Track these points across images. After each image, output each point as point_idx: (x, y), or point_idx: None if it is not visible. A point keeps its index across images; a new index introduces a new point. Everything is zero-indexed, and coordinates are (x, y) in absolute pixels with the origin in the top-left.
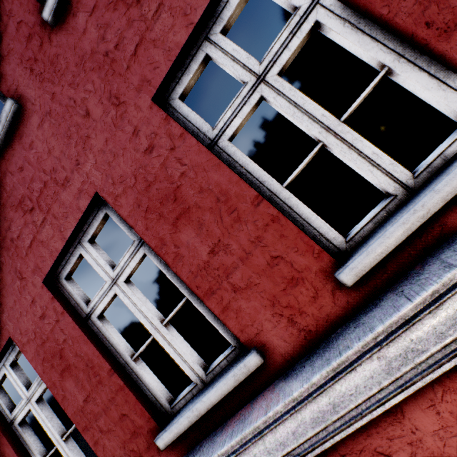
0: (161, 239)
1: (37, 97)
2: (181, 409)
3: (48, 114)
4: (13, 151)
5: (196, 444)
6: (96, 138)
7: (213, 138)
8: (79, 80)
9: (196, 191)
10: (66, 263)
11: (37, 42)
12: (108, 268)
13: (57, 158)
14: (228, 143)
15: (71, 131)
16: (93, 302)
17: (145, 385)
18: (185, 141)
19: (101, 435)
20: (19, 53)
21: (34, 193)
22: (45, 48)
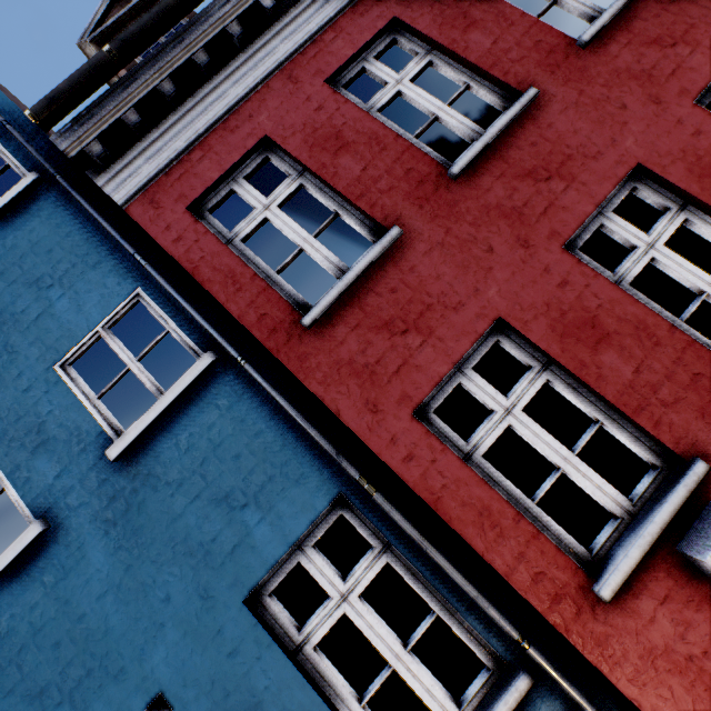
0: None
1: None
2: None
3: None
4: (643, 4)
5: None
6: None
7: None
8: None
9: None
10: (706, 95)
11: None
12: None
13: (706, 9)
14: None
15: None
16: None
17: None
18: None
19: None
20: None
21: (676, 33)
22: None
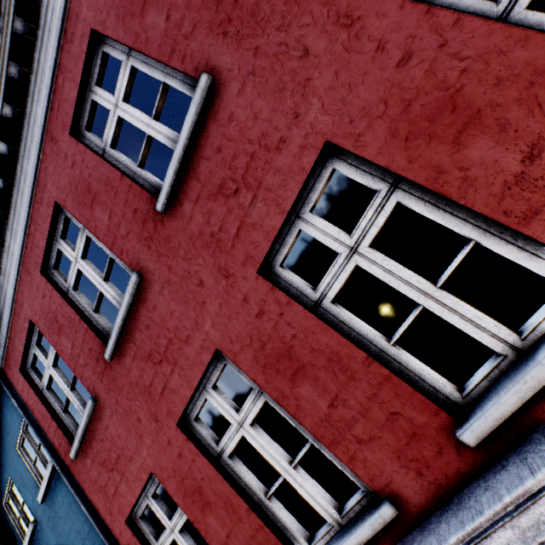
0: (434, 168)
1: (234, 61)
2: (484, 395)
3: (251, 74)
4: (206, 133)
5: (527, 434)
6: (321, 77)
7: (497, 17)
8: (291, 18)
9: (488, 85)
10: (280, 247)
11: (230, 0)
12: (342, 237)
13: (266, 121)
14: (527, 12)
15: (283, 82)
16: (324, 284)
17: (415, 375)
18: (462, 27)
19: (358, 448)
20: (208, 22)
21: (238, 172)
22: (241, 2)
